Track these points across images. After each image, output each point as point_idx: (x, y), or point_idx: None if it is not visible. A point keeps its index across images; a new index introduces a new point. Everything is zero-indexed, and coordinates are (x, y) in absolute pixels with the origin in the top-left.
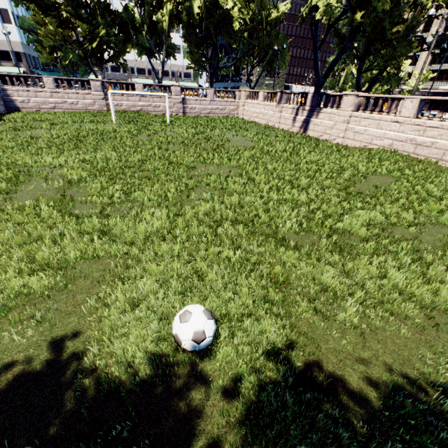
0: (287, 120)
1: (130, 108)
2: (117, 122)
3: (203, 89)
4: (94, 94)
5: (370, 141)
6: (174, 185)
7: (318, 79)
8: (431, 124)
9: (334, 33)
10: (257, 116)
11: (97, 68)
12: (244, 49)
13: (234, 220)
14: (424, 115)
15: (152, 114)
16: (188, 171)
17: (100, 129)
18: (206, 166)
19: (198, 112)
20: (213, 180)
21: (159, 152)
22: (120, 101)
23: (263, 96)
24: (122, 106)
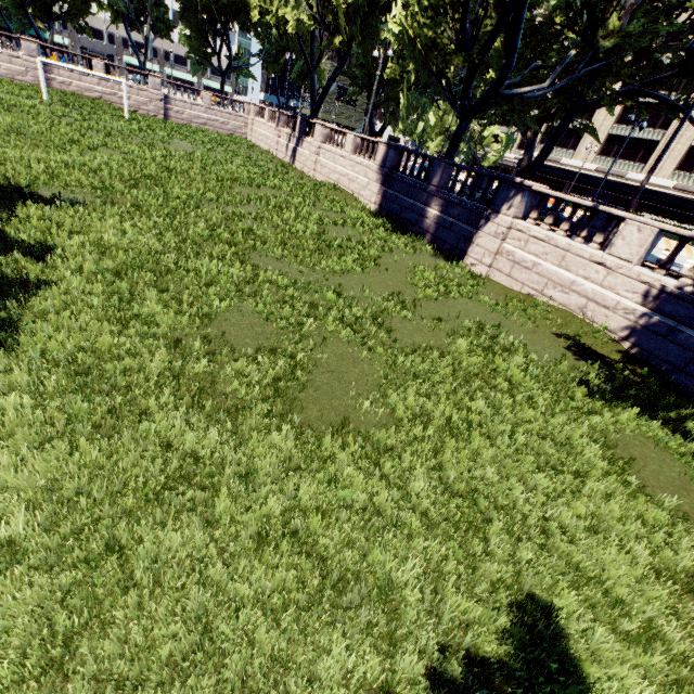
0: (283, 148)
1: (84, 91)
2: (49, 102)
3: (196, 89)
4: (26, 60)
5: (329, 176)
6: (60, 154)
7: (313, 104)
8: (357, 161)
9: (356, 56)
10: (262, 140)
11: (43, 25)
12: (271, 50)
13: (67, 162)
14: (357, 152)
15: (117, 107)
16: (88, 151)
17: (14, 101)
18: (112, 152)
19: (188, 119)
20: (100, 156)
21: (66, 130)
22: (68, 78)
23: (269, 115)
24: (72, 86)
